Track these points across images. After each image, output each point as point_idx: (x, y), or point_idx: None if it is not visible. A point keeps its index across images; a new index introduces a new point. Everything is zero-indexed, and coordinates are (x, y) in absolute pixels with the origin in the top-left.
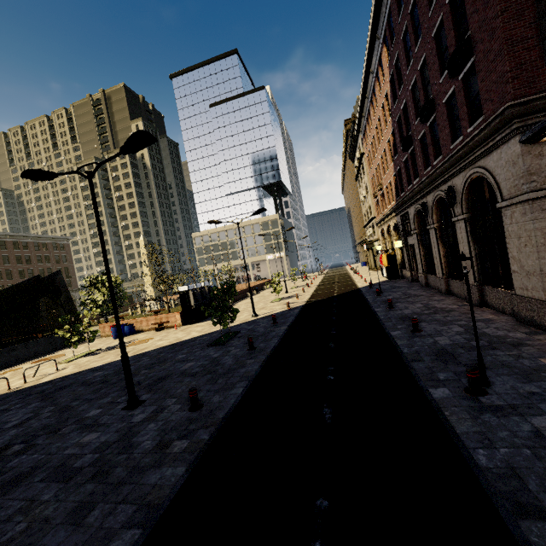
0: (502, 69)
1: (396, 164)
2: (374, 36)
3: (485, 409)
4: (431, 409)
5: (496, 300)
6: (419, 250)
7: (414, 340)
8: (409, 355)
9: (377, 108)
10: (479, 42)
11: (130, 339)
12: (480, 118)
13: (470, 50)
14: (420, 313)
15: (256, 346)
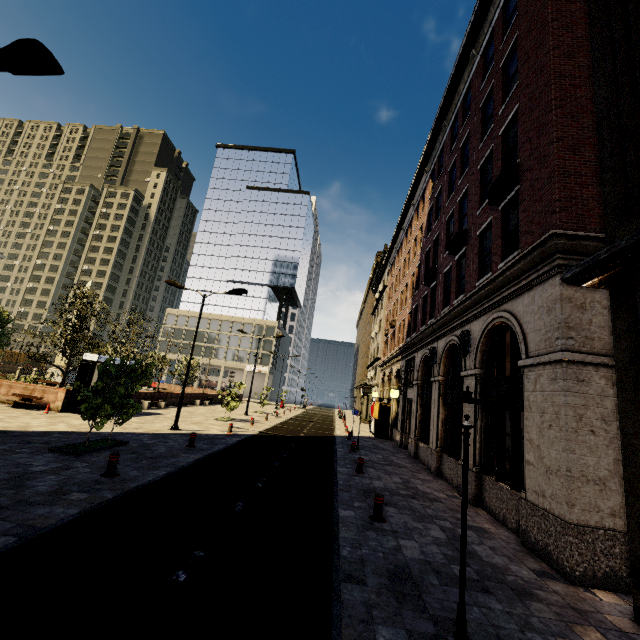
0: (550, 197)
1: (415, 300)
2: (424, 169)
3: None
4: None
5: (496, 501)
6: (416, 407)
7: (367, 535)
8: (347, 564)
9: (410, 240)
10: (528, 170)
11: None
12: (516, 252)
13: (516, 178)
14: (393, 491)
15: (121, 472)
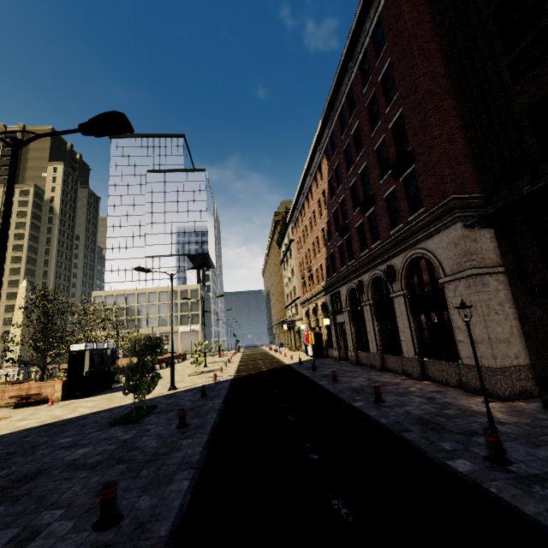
0: (442, 174)
1: (329, 248)
2: (317, 147)
3: (528, 480)
4: (468, 486)
5: (438, 373)
6: (350, 327)
7: (384, 410)
8: (392, 425)
9: (312, 202)
10: (420, 154)
11: None
12: (421, 209)
13: (411, 160)
14: (369, 386)
15: (188, 423)
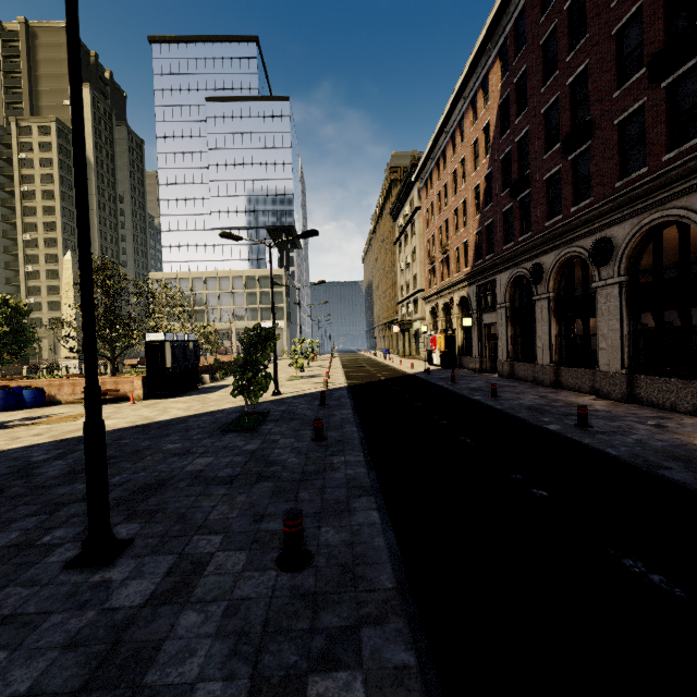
0: None
1: (485, 217)
2: (486, 45)
3: None
4: None
5: (659, 394)
6: (506, 329)
7: (602, 438)
8: (632, 458)
9: (463, 146)
10: None
11: (37, 414)
12: None
13: None
14: (550, 405)
15: (324, 436)
